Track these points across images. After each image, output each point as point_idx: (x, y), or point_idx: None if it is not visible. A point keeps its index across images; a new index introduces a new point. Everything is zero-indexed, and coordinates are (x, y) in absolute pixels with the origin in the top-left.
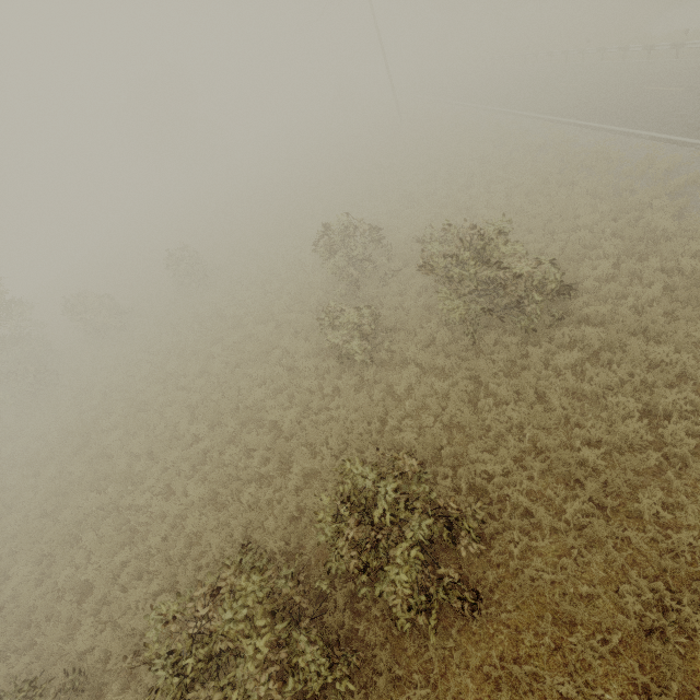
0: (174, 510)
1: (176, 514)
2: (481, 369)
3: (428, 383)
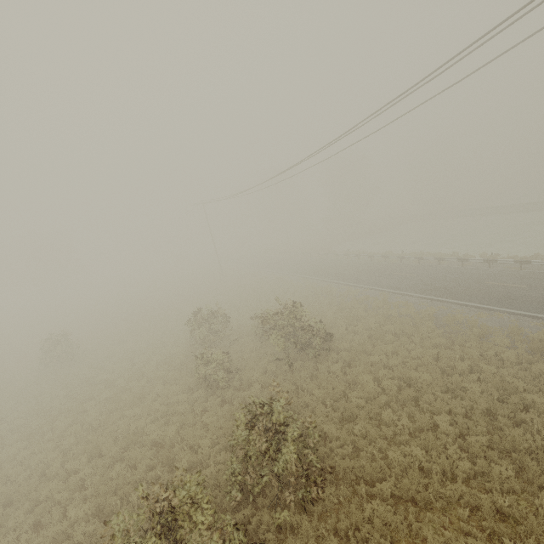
0: (54, 532)
1: (49, 543)
2: (297, 378)
3: (267, 393)
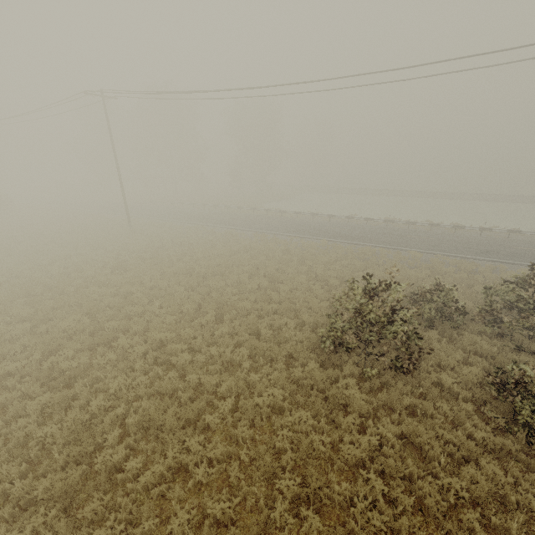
0: None
1: None
2: None
3: None
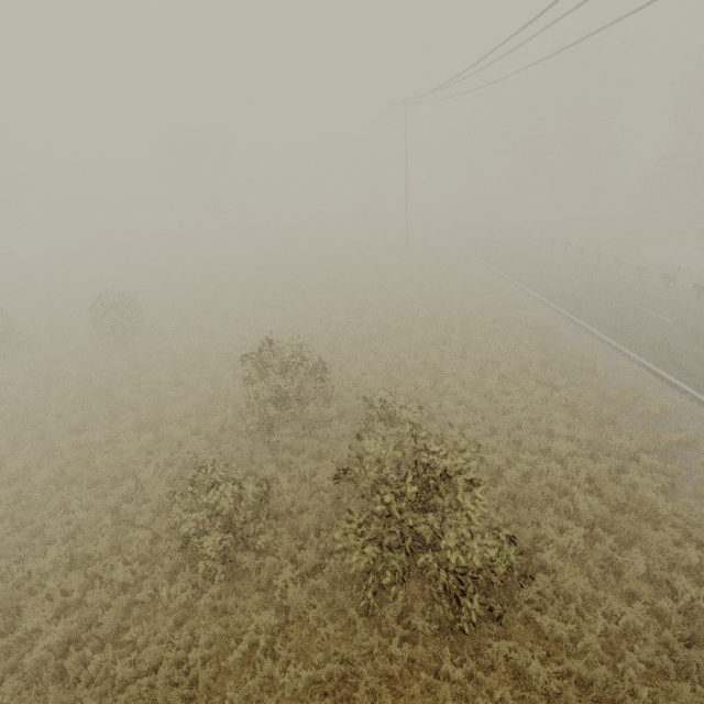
0: None
1: None
2: (363, 673)
3: (282, 654)
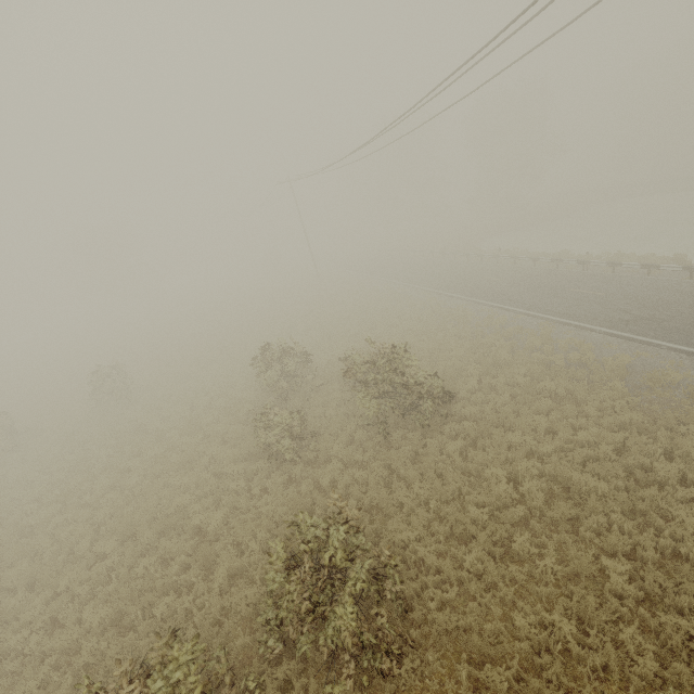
0: (62, 642)
1: (61, 651)
2: (393, 458)
3: (350, 475)
